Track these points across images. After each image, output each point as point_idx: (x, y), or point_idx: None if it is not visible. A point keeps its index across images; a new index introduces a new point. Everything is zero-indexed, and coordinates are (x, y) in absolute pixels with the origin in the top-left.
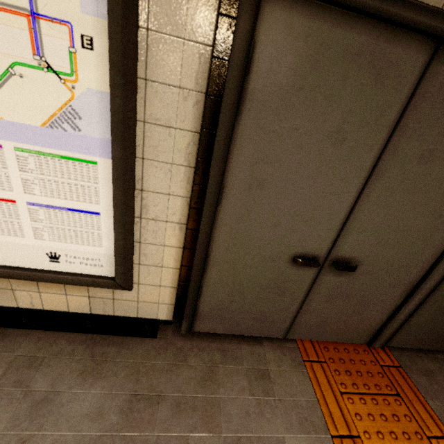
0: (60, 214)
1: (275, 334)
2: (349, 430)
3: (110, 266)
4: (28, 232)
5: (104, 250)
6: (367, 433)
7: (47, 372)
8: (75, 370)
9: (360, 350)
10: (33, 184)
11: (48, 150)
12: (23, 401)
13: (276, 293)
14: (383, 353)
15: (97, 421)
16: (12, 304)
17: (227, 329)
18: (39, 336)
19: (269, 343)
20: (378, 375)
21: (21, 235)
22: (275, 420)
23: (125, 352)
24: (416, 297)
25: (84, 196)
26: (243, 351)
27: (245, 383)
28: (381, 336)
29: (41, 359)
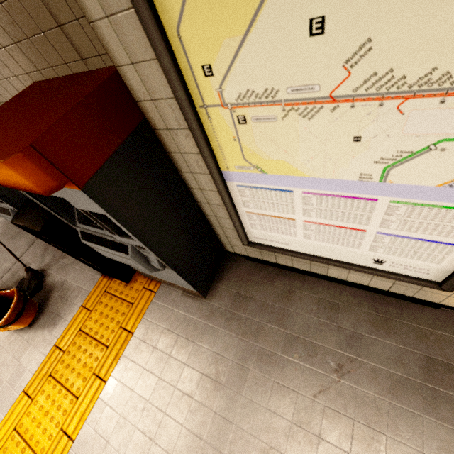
0: (407, 241)
1: None
2: None
3: (438, 275)
4: (364, 247)
5: (440, 266)
6: None
7: (346, 316)
8: (367, 320)
9: None
10: (392, 222)
11: (430, 202)
12: (339, 333)
13: None
14: None
15: (400, 366)
16: (323, 273)
17: None
18: (327, 286)
19: None
20: None
21: (356, 247)
22: None
23: (407, 315)
24: None
25: (449, 233)
26: None
27: None
28: None
29: (337, 305)
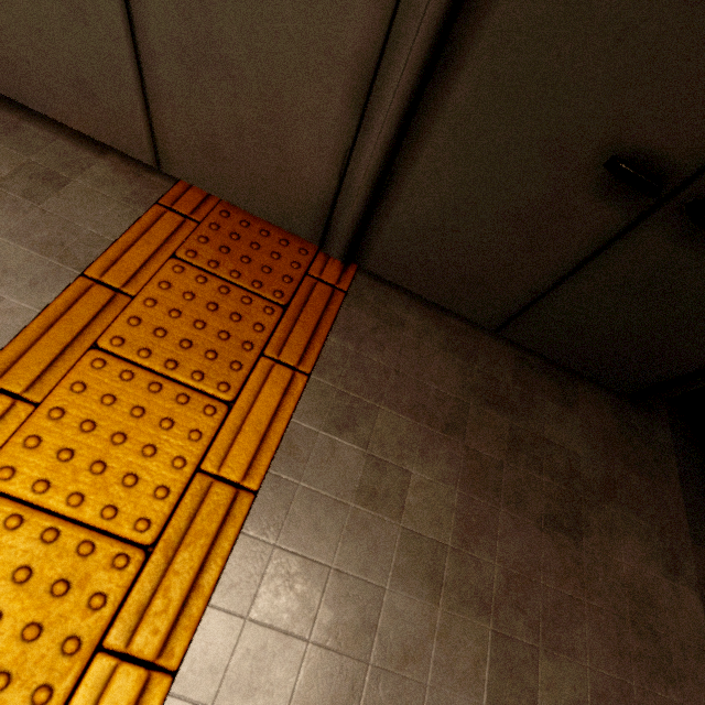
0: None
1: (136, 152)
2: (126, 286)
3: None
4: None
5: None
6: (154, 302)
7: None
8: None
9: (294, 246)
10: None
11: None
12: None
13: (63, 1)
14: (338, 269)
15: None
16: None
17: (40, 101)
18: None
19: (119, 161)
20: (281, 278)
21: None
22: (4, 221)
23: None
24: (376, 119)
25: None
26: (52, 145)
27: (5, 172)
28: (335, 230)
29: None
